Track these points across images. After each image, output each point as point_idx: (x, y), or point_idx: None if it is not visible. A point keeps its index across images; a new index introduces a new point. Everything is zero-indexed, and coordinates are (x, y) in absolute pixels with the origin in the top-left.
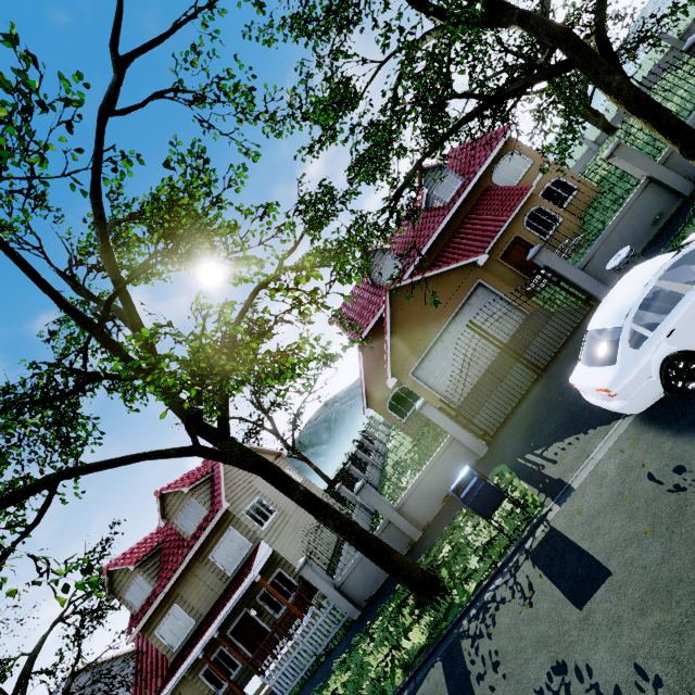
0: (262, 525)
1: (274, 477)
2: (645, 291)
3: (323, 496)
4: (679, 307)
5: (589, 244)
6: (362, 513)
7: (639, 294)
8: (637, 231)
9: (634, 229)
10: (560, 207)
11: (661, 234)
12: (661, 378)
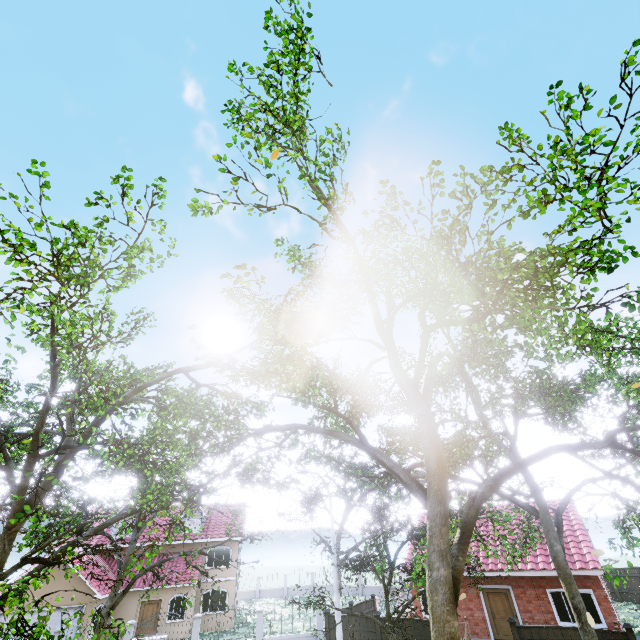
0: None
1: None
2: None
3: None
4: None
5: None
6: None
7: None
8: None
9: None
10: (210, 610)
11: None
12: None
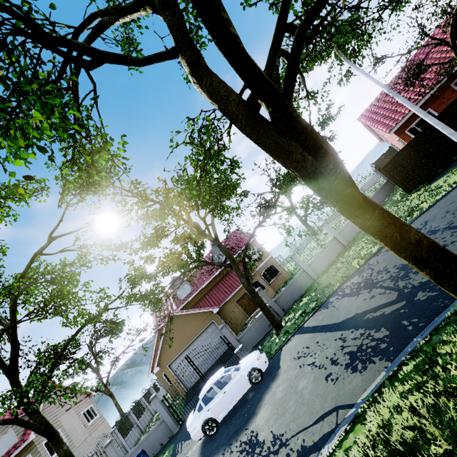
0: (53, 454)
1: (52, 439)
2: (208, 387)
3: (108, 431)
4: (214, 398)
5: (243, 329)
6: (121, 452)
7: (207, 388)
8: (263, 328)
9: (261, 326)
10: (272, 279)
11: (268, 333)
12: (203, 427)
